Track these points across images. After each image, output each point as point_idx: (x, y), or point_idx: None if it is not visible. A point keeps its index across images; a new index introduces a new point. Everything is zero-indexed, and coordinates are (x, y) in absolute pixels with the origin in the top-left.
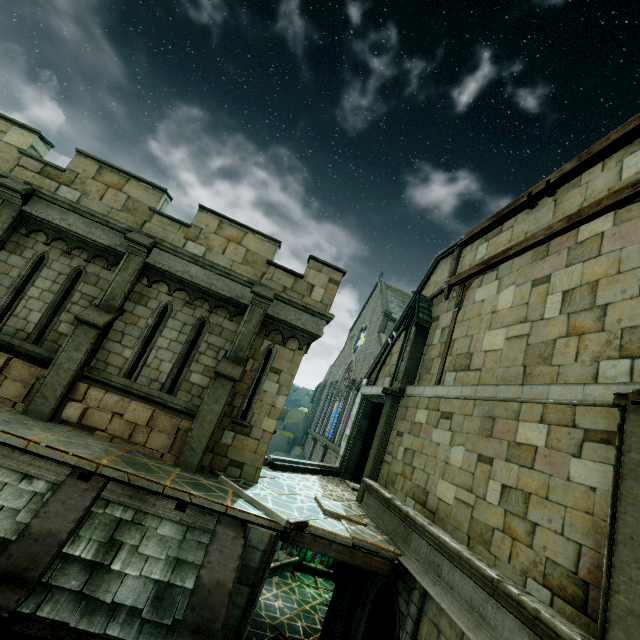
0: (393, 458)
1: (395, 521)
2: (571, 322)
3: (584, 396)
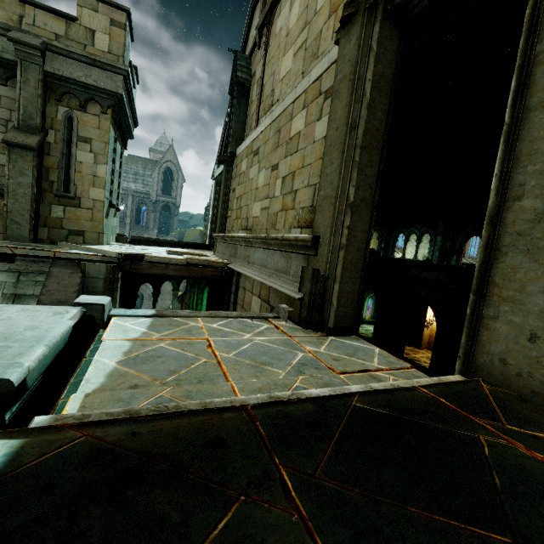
0: (231, 211)
1: (230, 249)
2: (332, 1)
3: (328, 63)
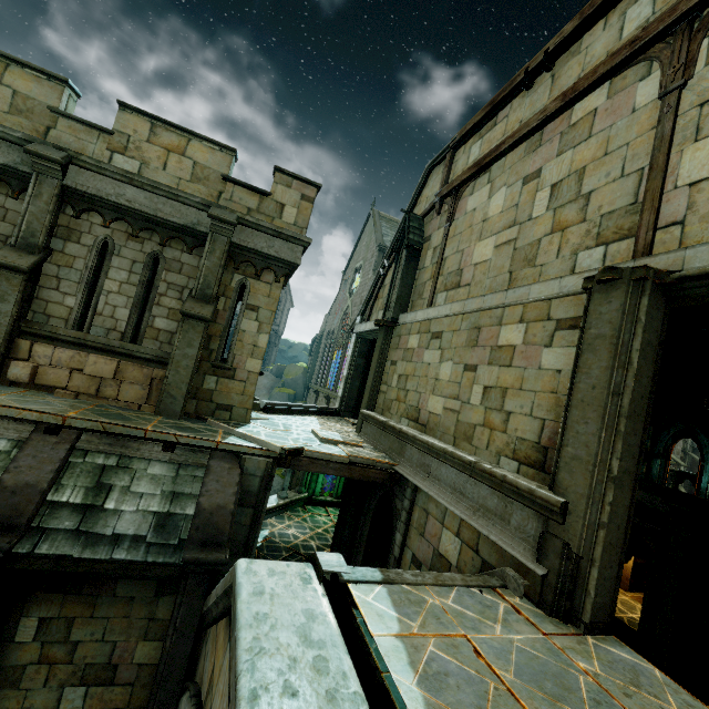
0: (388, 387)
1: (391, 440)
2: (556, 217)
3: (560, 289)
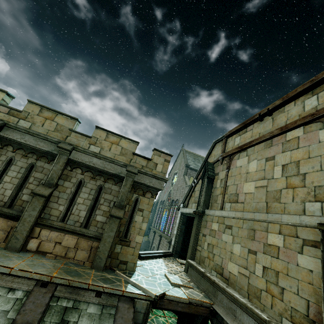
0: (202, 248)
1: (207, 284)
2: (288, 181)
3: (300, 221)
